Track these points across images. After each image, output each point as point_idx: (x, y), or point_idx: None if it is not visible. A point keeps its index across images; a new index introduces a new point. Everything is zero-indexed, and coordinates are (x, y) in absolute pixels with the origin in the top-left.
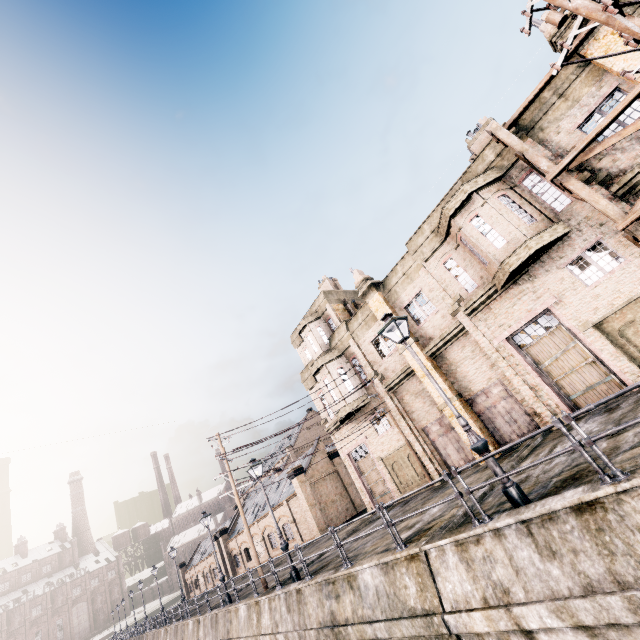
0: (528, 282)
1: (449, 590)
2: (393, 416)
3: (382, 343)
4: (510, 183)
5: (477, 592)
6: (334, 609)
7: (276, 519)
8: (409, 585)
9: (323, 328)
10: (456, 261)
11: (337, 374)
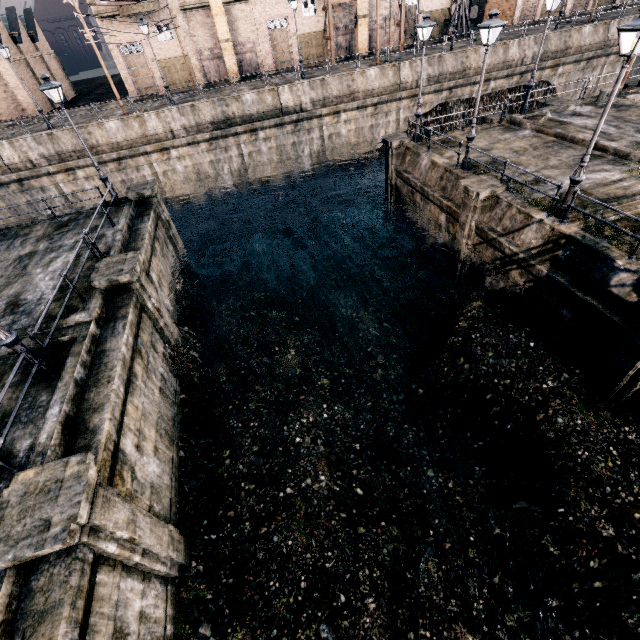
0: None
1: (284, 98)
2: (178, 32)
3: None
4: None
5: (292, 98)
6: (225, 110)
7: None
8: (269, 98)
9: None
10: None
11: None
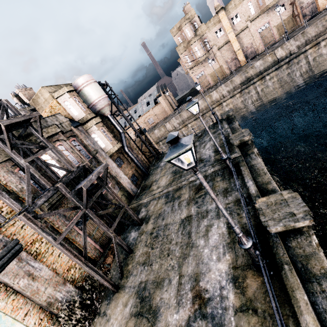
0: (267, 13)
1: (278, 54)
2: (217, 59)
3: (218, 33)
4: None
5: (284, 52)
6: (246, 75)
7: (144, 119)
8: (269, 59)
9: (192, 26)
10: (252, 3)
11: (200, 44)
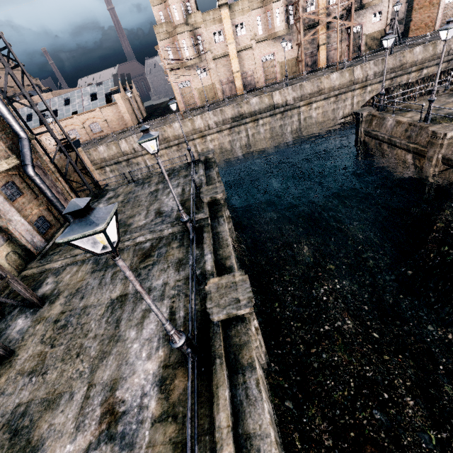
0: (274, 42)
1: (275, 99)
2: (210, 72)
3: (217, 36)
4: (287, 3)
5: (281, 98)
6: (239, 110)
7: (83, 120)
8: (266, 100)
9: (183, 6)
10: (261, 19)
11: (191, 40)
